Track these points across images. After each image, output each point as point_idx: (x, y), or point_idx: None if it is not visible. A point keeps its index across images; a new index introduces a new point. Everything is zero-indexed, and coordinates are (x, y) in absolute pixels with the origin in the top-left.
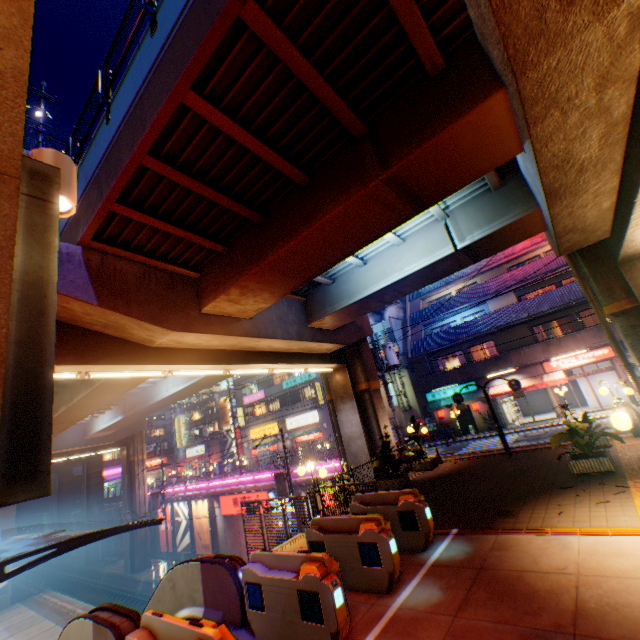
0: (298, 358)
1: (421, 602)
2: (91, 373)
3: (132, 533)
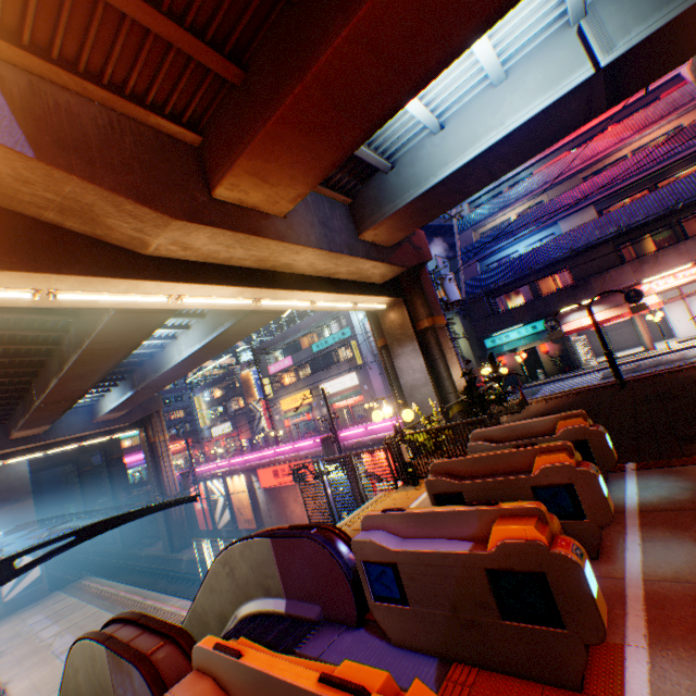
0: (346, 287)
1: (686, 569)
2: (57, 294)
3: (166, 515)
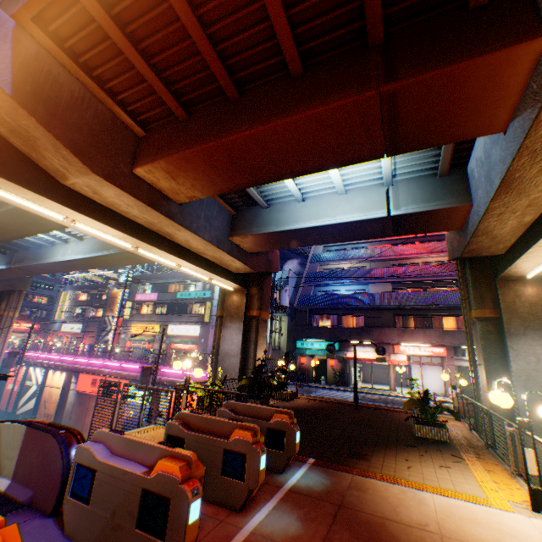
0: (208, 265)
1: (278, 531)
2: None
3: None
